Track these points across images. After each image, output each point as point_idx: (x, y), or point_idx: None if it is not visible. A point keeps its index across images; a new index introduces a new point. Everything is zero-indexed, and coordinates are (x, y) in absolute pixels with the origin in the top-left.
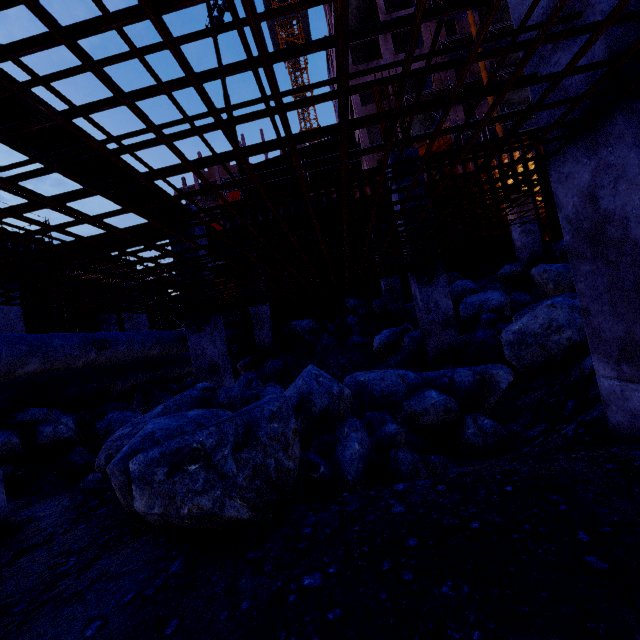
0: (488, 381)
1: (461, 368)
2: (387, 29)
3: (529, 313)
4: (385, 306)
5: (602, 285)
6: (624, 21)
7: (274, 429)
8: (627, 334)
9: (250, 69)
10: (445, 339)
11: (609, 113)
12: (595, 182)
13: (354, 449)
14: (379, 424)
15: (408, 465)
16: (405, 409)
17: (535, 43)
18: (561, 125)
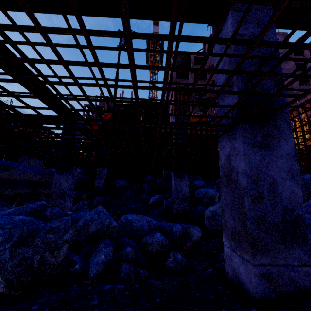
0: (188, 234)
1: (178, 224)
2: (122, 67)
3: (218, 203)
4: (163, 183)
5: (229, 199)
6: (229, 93)
7: (49, 238)
8: (234, 226)
9: (59, 64)
10: (181, 207)
11: (236, 126)
12: (230, 153)
13: (100, 258)
14: (126, 245)
15: (125, 273)
16: (143, 240)
17: (191, 91)
18: (220, 125)
